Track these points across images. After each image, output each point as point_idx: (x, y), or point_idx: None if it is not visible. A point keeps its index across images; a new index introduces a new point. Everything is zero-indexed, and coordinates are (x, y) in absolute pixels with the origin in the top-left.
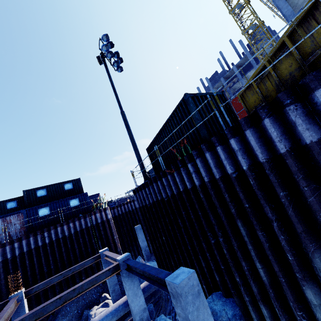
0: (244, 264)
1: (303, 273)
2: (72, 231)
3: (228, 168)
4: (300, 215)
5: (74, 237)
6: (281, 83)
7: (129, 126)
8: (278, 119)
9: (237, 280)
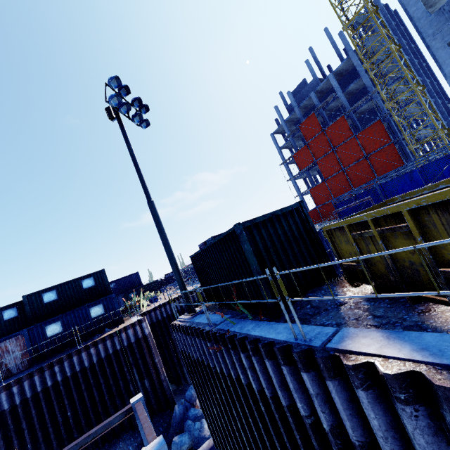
0: None
1: None
2: (95, 359)
3: (299, 406)
4: None
5: (98, 368)
6: (394, 264)
7: (161, 225)
8: (382, 398)
9: None
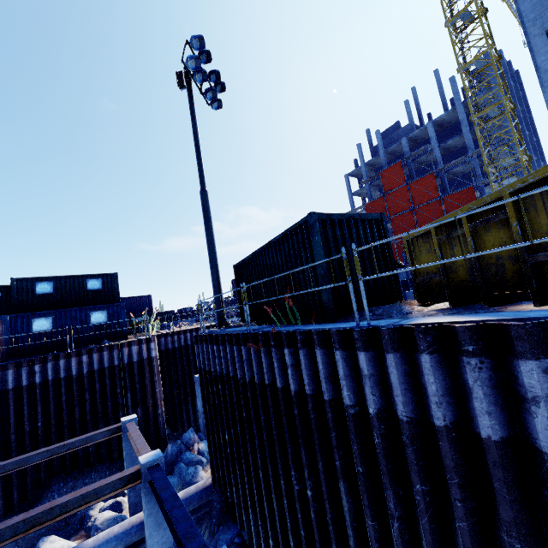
0: None
1: None
2: (85, 369)
3: (345, 395)
4: (438, 534)
5: (86, 381)
6: (479, 263)
7: (210, 220)
8: (446, 363)
9: None
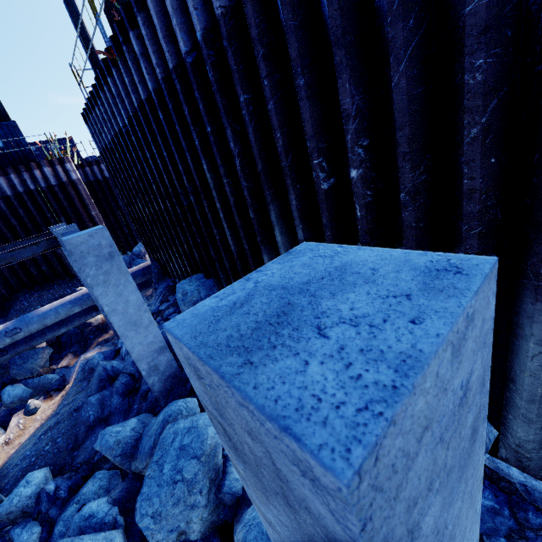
0: (215, 232)
1: (262, 235)
2: None
3: (180, 40)
4: (262, 142)
5: (5, 207)
6: None
7: None
8: None
9: (213, 255)
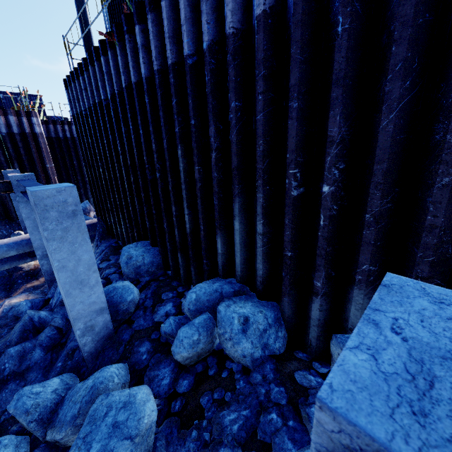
0: (174, 208)
1: (221, 221)
2: None
3: (185, 44)
4: (242, 144)
5: None
6: None
7: None
8: None
9: (165, 227)
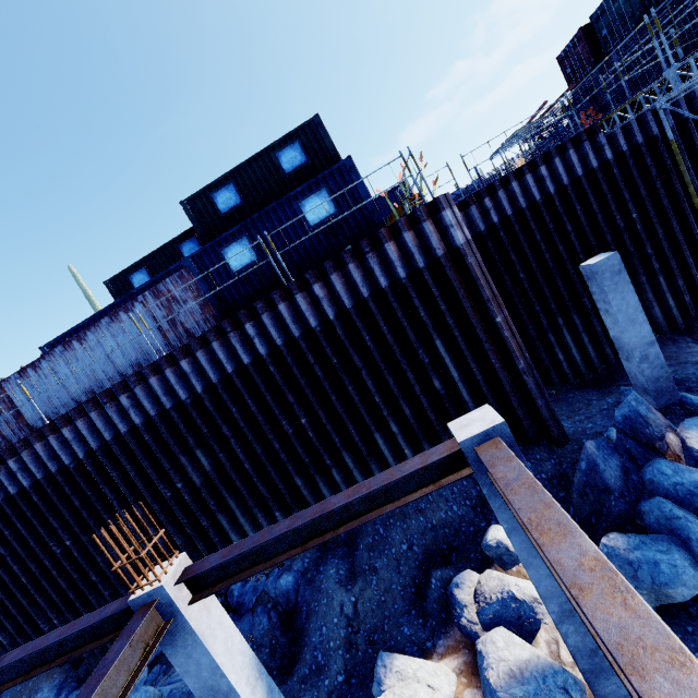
0: None
1: None
2: (330, 312)
3: None
4: None
5: (341, 333)
6: None
7: None
8: None
9: None
